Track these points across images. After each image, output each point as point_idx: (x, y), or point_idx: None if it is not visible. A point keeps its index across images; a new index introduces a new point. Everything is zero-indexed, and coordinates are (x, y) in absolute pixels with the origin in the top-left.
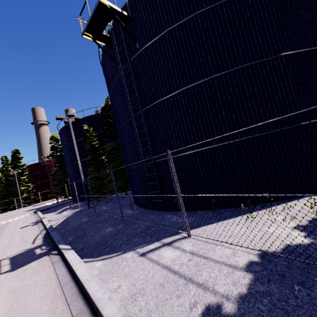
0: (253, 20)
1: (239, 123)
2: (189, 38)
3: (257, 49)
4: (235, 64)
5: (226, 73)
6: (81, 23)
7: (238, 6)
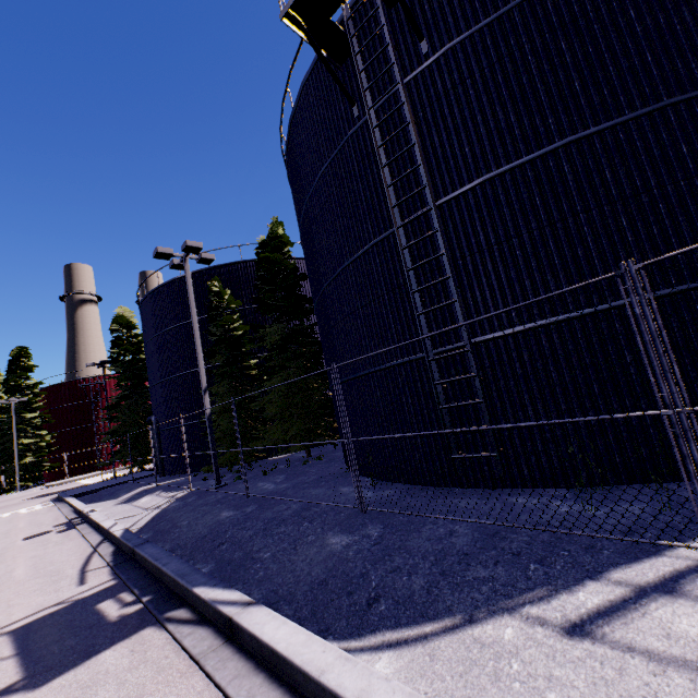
0: None
1: None
2: (586, 14)
3: None
4: None
5: None
6: None
7: None
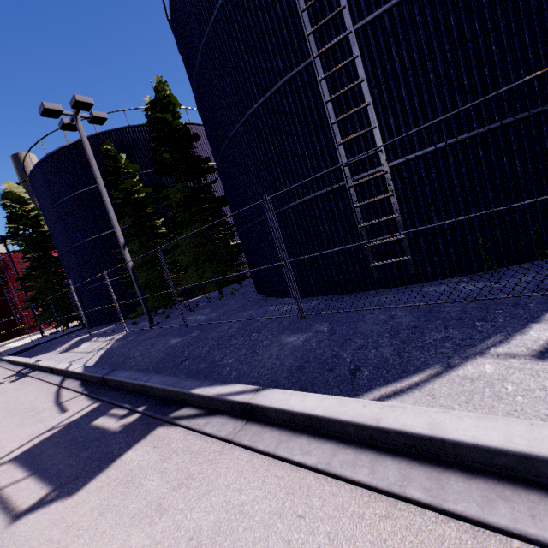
0: None
1: None
2: None
3: None
4: None
5: None
6: None
7: None
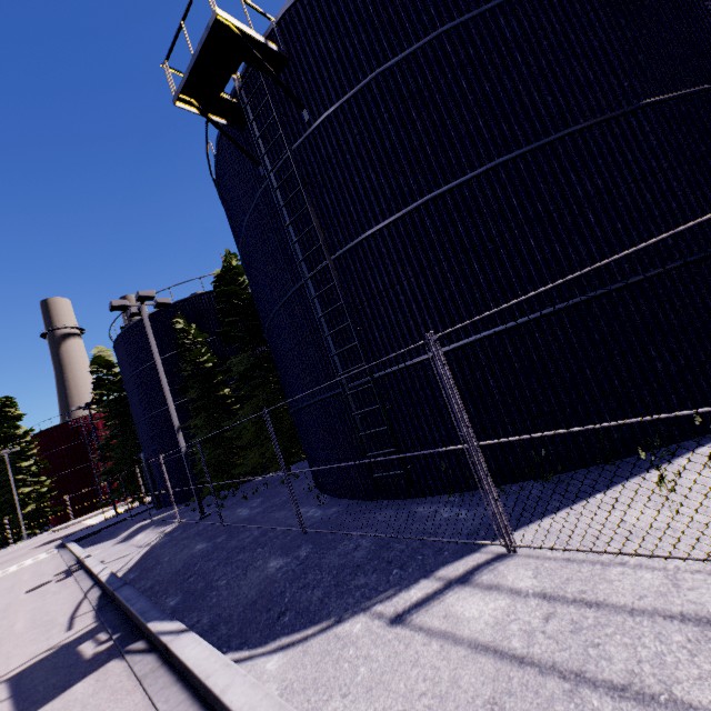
0: (569, 36)
1: (572, 260)
2: (428, 85)
3: (588, 96)
4: (542, 132)
5: (526, 152)
6: (170, 76)
7: (532, 10)
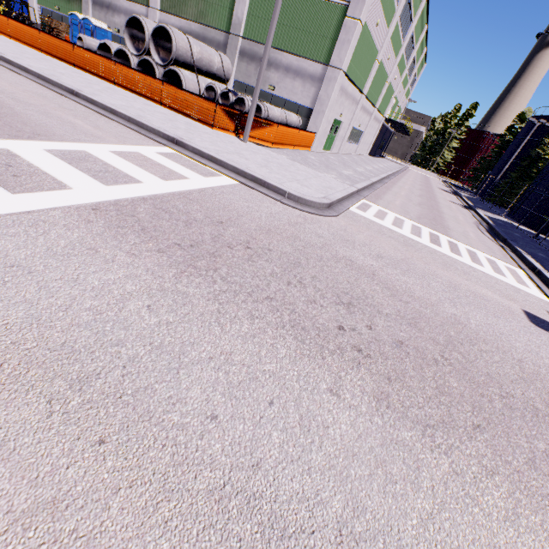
0: None
1: None
2: None
3: None
4: None
5: None
6: None
7: None
